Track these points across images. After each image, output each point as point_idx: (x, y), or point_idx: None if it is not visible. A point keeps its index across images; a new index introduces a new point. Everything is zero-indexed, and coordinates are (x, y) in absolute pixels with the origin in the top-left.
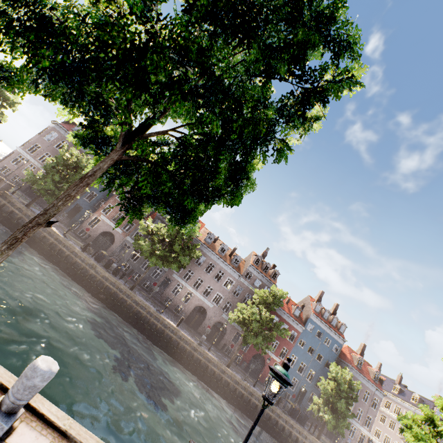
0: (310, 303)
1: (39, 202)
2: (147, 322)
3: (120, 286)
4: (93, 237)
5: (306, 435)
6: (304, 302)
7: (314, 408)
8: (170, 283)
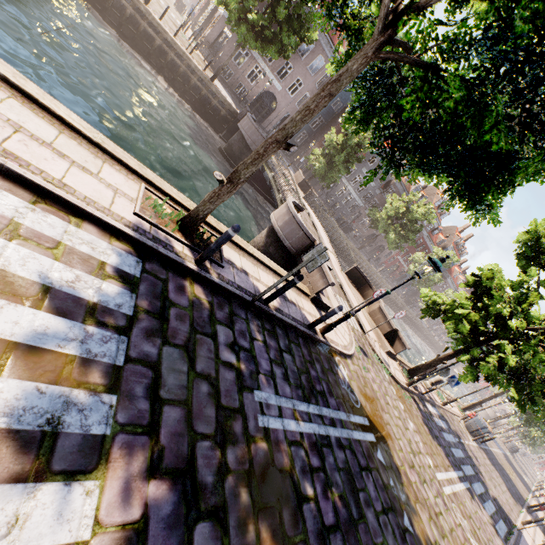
0: (454, 235)
1: (264, 126)
2: (363, 270)
3: (357, 252)
4: (309, 171)
5: (414, 317)
6: (448, 230)
7: (423, 306)
8: (360, 216)
